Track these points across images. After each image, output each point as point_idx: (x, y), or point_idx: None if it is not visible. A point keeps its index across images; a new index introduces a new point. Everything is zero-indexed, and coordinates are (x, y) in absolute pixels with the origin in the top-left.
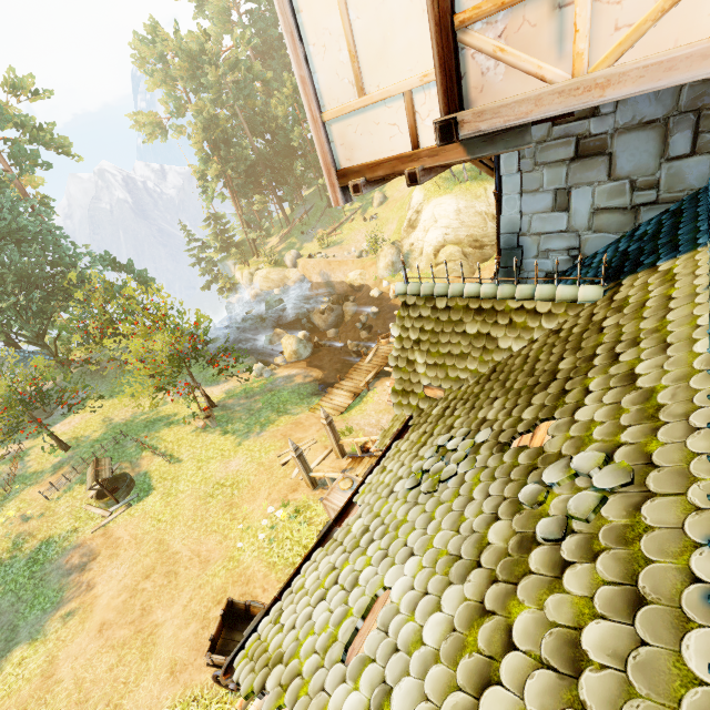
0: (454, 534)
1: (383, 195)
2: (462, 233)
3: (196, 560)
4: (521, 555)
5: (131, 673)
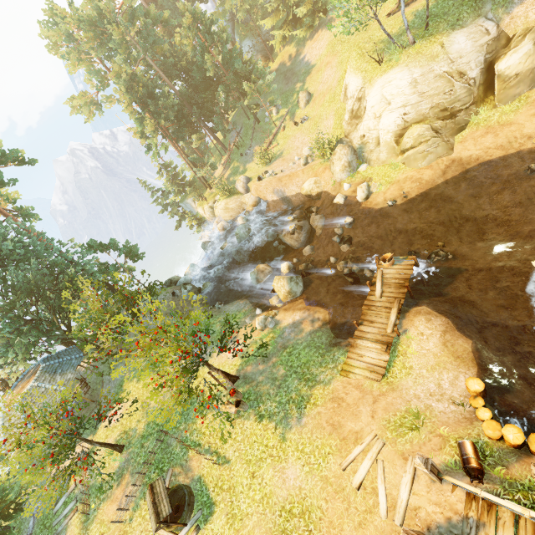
0: None
1: (307, 93)
2: (424, 107)
3: None
4: None
5: None
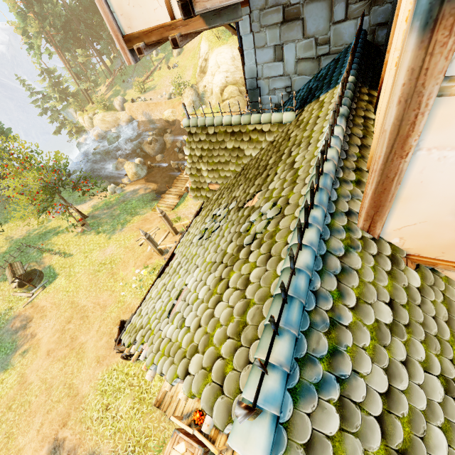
0: (215, 253)
1: None
2: (237, 76)
3: (98, 307)
4: (237, 254)
5: (74, 368)
